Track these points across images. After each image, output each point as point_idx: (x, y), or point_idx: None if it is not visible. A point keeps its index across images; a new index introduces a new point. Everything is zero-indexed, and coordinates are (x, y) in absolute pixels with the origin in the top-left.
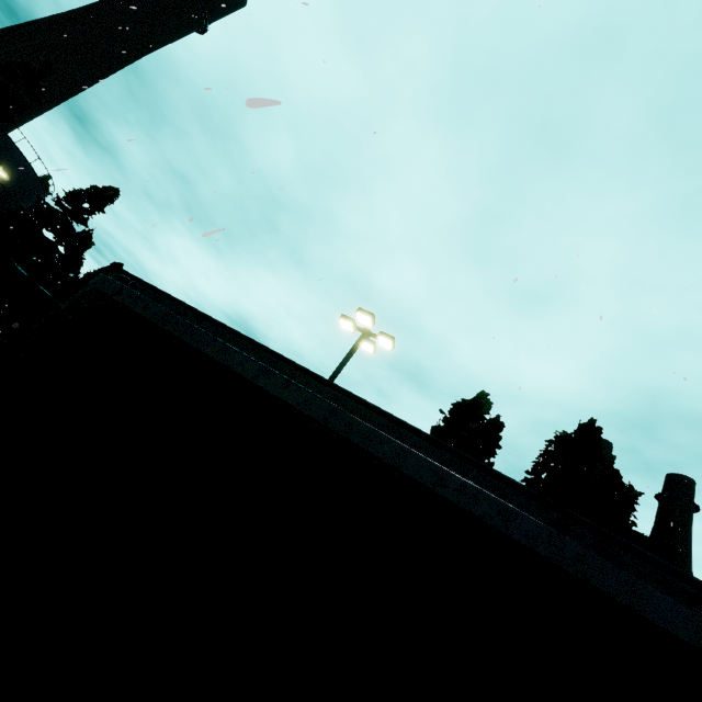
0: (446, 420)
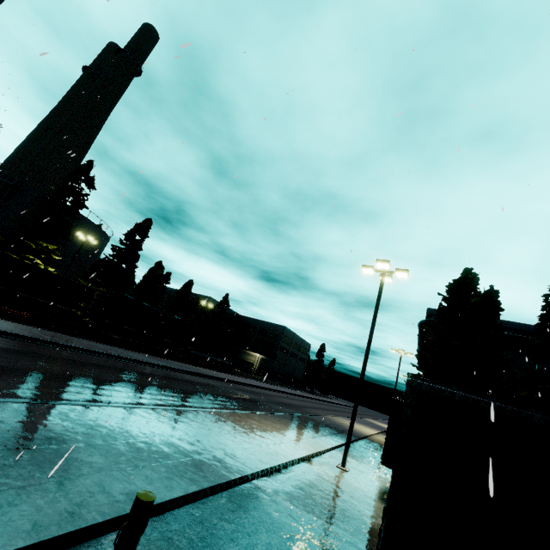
0: (446, 299)
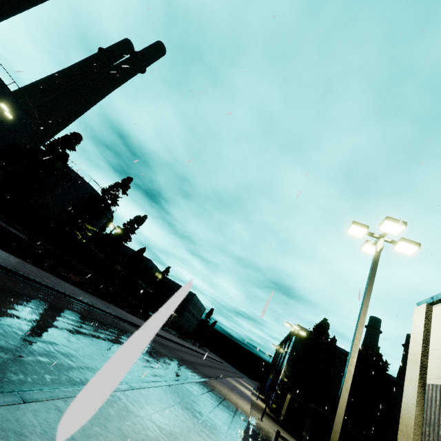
0: (312, 332)
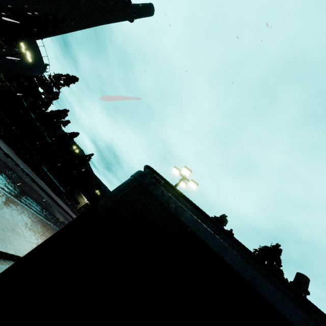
0: None
